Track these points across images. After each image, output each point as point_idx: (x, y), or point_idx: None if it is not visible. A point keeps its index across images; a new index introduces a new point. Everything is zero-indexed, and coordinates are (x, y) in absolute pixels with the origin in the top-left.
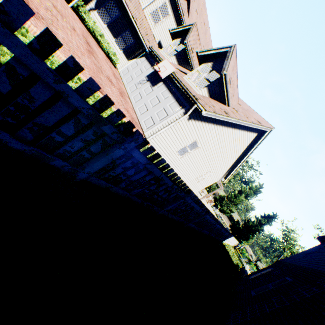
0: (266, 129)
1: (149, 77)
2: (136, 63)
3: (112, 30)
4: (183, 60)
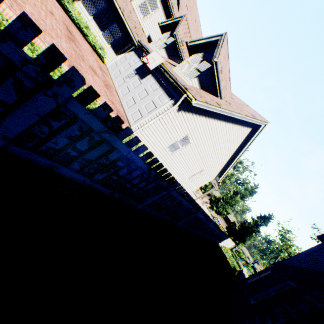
0: (260, 123)
1: (137, 70)
2: (125, 57)
3: (99, 22)
4: (173, 54)
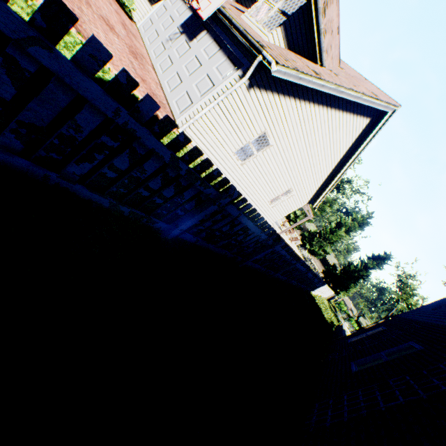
0: (386, 109)
1: (184, 27)
2: (164, 7)
3: None
4: None
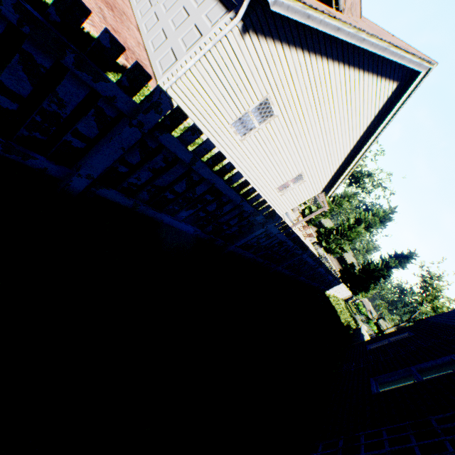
0: (418, 68)
1: None
2: None
3: None
4: None
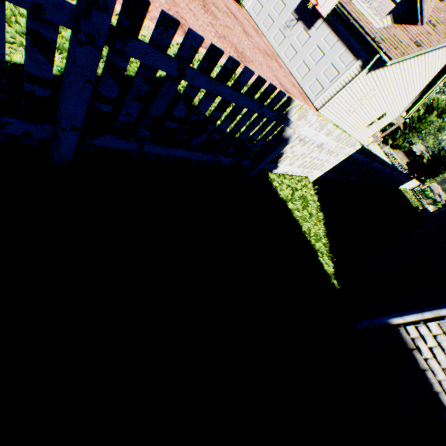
0: None
1: (298, 13)
2: None
3: None
4: None
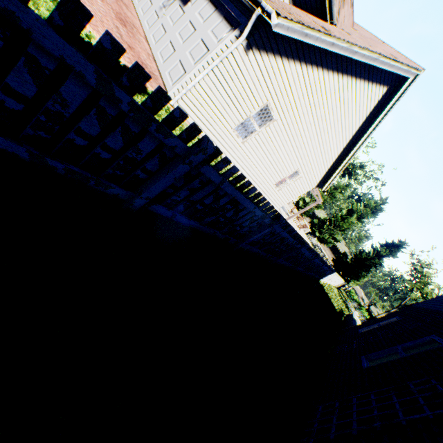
0: (406, 74)
1: None
2: None
3: None
4: None
